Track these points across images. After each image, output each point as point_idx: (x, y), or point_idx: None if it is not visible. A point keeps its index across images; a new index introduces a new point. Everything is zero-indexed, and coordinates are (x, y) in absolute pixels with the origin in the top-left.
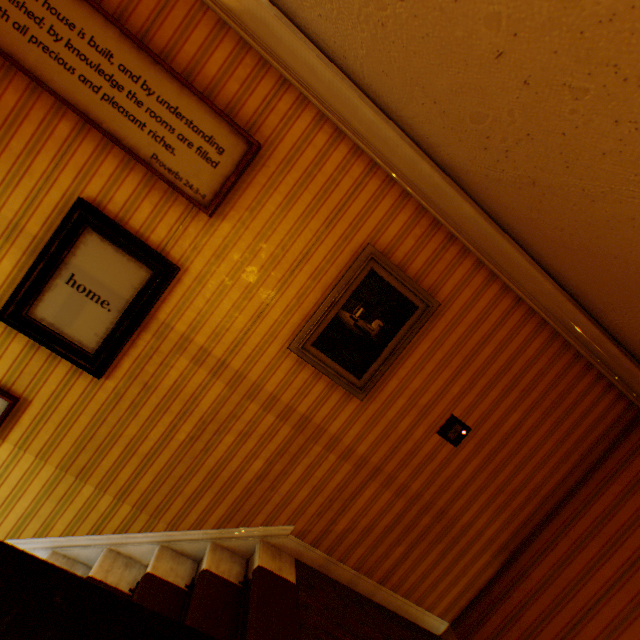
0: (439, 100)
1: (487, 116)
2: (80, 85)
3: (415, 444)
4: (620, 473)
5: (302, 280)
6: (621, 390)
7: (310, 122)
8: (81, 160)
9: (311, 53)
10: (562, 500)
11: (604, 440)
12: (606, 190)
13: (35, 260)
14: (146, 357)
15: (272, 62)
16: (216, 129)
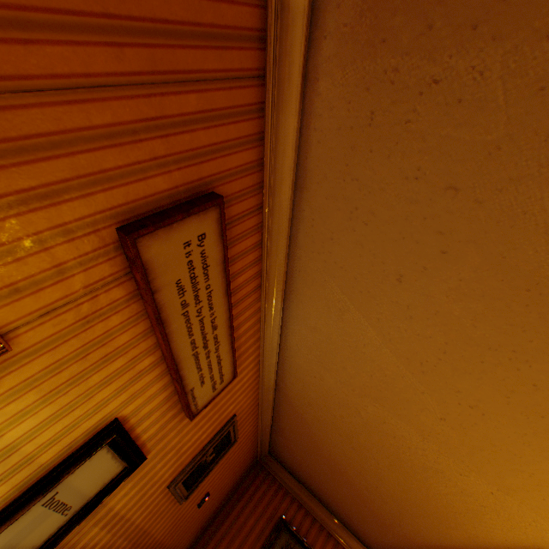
0: (305, 391)
1: (314, 408)
2: (189, 344)
3: (185, 516)
4: (245, 494)
5: (200, 440)
6: (259, 454)
7: (254, 357)
8: (139, 385)
9: (277, 336)
10: (218, 512)
11: (243, 476)
12: (322, 438)
13: (21, 490)
14: (65, 543)
15: (263, 332)
16: (228, 369)
